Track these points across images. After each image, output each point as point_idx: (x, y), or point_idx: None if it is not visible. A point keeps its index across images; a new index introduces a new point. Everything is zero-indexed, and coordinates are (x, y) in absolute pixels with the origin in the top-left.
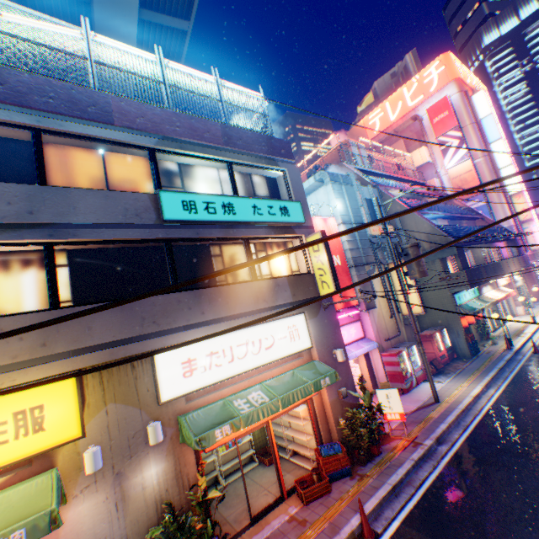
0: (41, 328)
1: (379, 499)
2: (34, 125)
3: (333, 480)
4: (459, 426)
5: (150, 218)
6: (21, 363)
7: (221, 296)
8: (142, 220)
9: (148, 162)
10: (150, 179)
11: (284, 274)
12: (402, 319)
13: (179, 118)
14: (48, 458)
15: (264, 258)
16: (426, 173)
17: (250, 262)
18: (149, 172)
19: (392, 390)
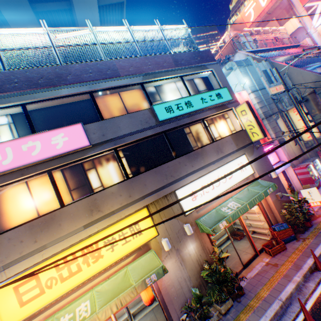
0: (126, 189)
1: None
2: (88, 90)
3: (285, 243)
4: None
5: (152, 122)
6: (124, 206)
7: (198, 155)
8: (149, 124)
9: (139, 92)
10: (143, 101)
11: (226, 134)
12: (303, 144)
13: (148, 60)
14: (147, 245)
15: (317, 124)
16: (298, 37)
17: (310, 128)
18: (141, 97)
19: (312, 188)
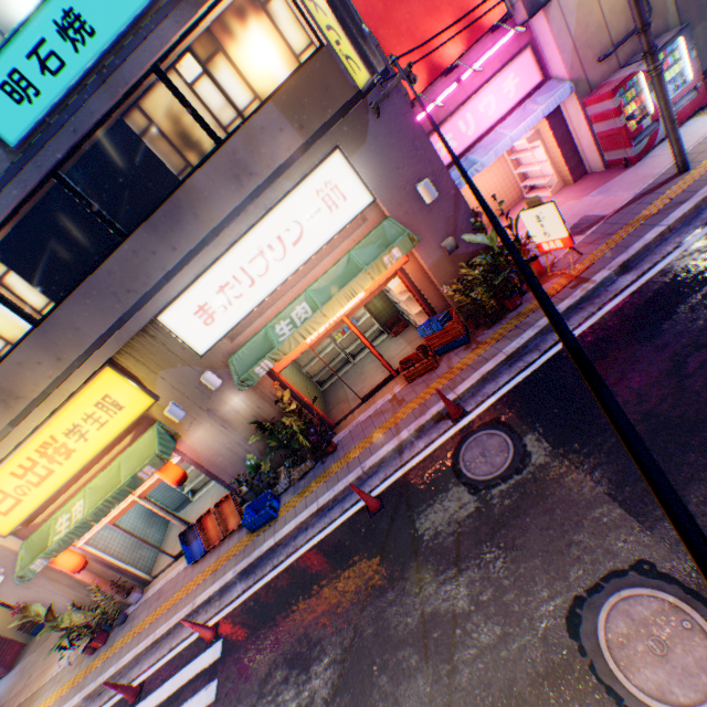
0: (44, 349)
1: (481, 376)
2: None
3: (445, 353)
4: (691, 225)
5: None
6: (60, 379)
7: (183, 212)
8: None
9: None
10: None
11: (279, 83)
12: None
13: None
14: (149, 418)
15: None
16: None
17: None
18: None
19: (545, 208)
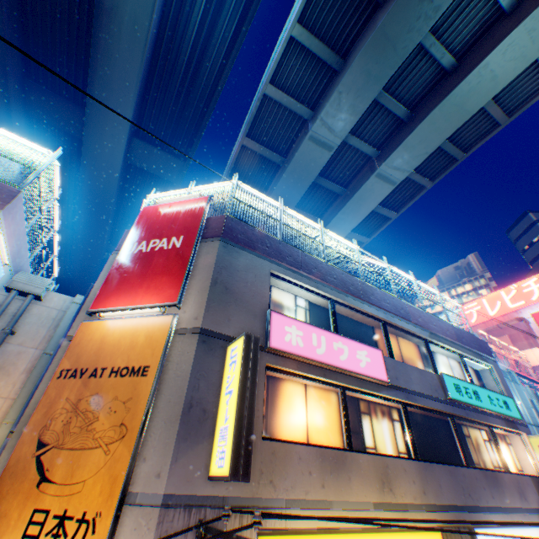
0: (418, 475)
1: None
2: (384, 318)
3: None
4: None
5: (440, 393)
6: (417, 504)
7: (496, 482)
8: (438, 394)
9: (415, 345)
10: (419, 358)
11: (513, 469)
12: None
13: (433, 318)
14: None
15: None
16: None
17: None
18: (417, 353)
19: None
